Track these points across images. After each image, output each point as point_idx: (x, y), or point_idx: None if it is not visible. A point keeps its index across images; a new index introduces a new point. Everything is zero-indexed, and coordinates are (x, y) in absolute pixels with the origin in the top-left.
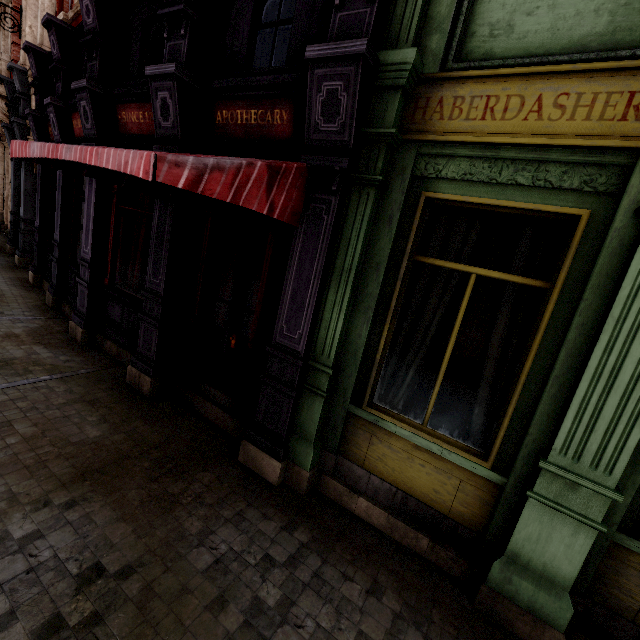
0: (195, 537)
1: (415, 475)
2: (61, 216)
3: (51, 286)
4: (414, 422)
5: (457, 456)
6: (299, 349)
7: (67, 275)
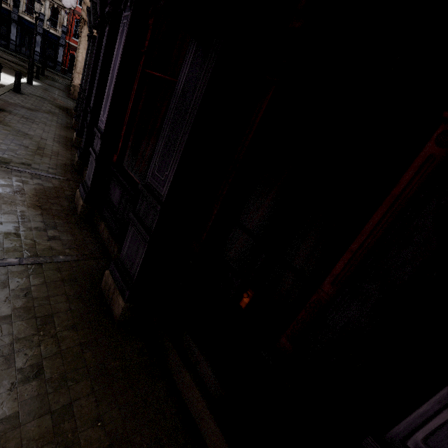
0: None
1: None
2: (98, 83)
3: (80, 149)
4: None
5: None
6: None
7: (92, 142)
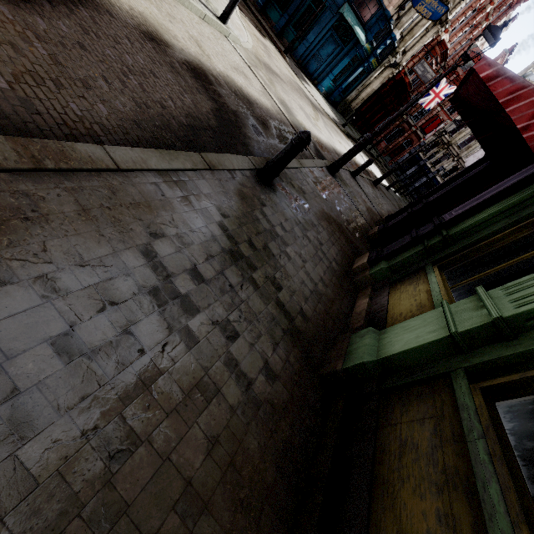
0: (320, 223)
1: (404, 303)
2: None
3: None
4: (447, 283)
5: (440, 297)
6: (447, 219)
7: None
